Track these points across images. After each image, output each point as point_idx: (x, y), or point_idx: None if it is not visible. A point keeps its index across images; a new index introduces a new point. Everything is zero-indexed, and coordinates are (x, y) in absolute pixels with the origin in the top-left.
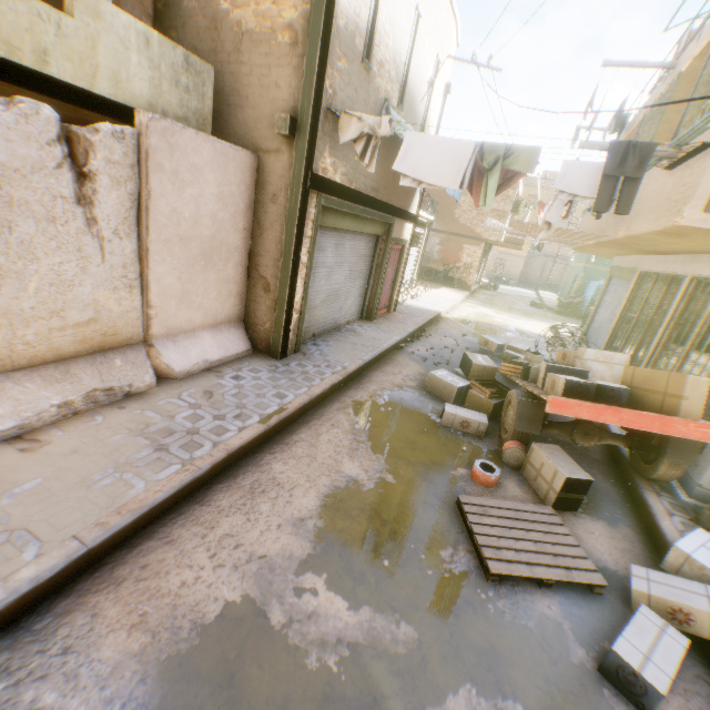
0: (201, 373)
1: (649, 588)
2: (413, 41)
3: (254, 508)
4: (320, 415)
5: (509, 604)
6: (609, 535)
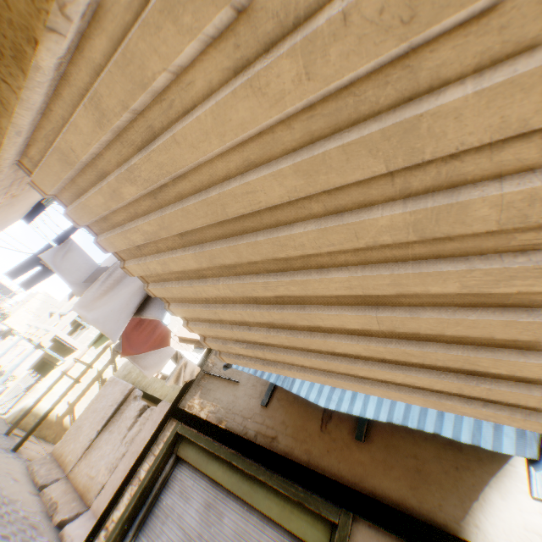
0: (63, 541)
1: None
2: None
3: None
4: None
5: None
6: None
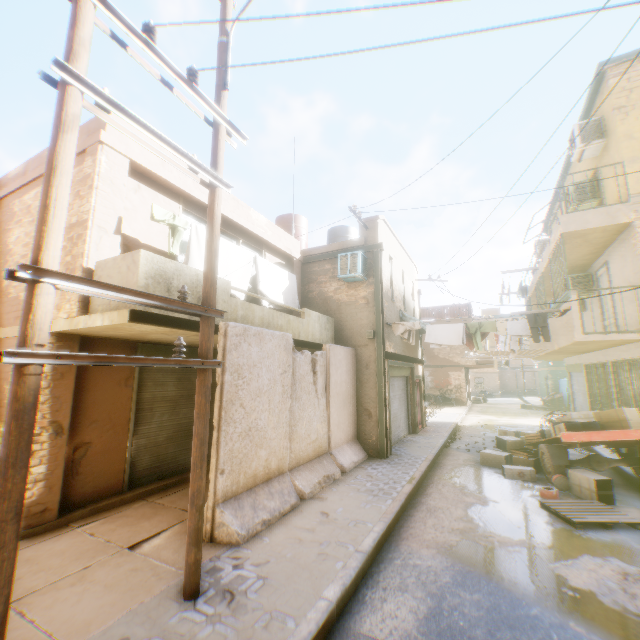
0: (354, 469)
1: None
2: (403, 282)
3: (437, 515)
4: (431, 482)
5: (592, 534)
6: (639, 511)
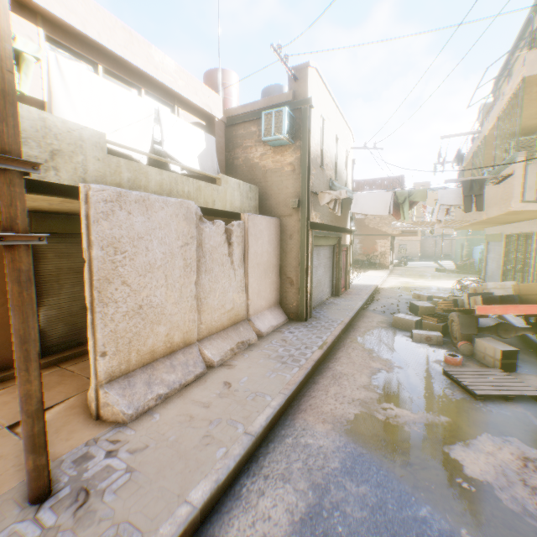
0: (272, 332)
1: None
2: (336, 149)
3: (340, 383)
4: (343, 345)
5: (492, 408)
6: None
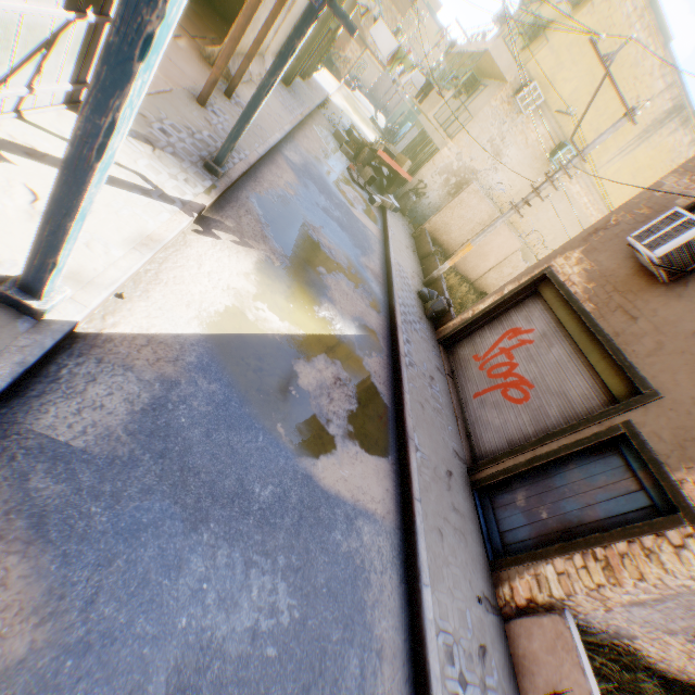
0: None
1: (380, 197)
2: None
3: (309, 141)
4: (308, 124)
5: (356, 187)
6: (375, 194)
